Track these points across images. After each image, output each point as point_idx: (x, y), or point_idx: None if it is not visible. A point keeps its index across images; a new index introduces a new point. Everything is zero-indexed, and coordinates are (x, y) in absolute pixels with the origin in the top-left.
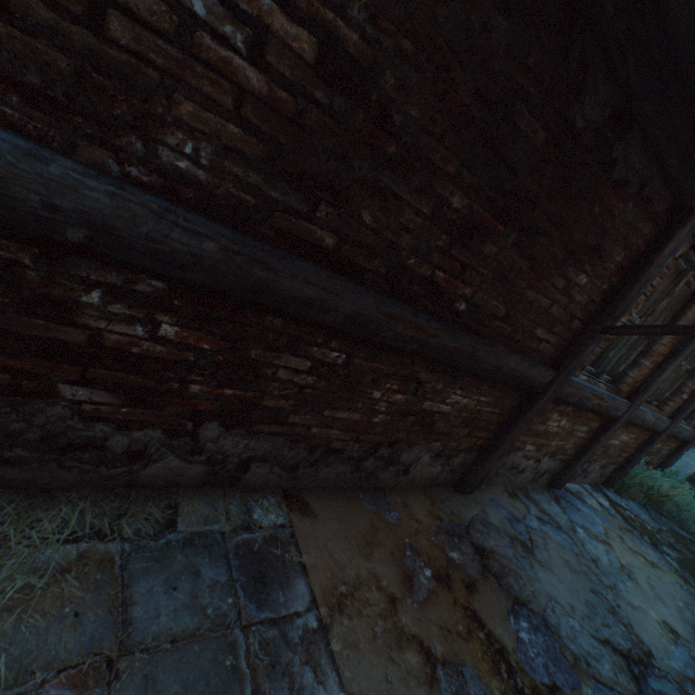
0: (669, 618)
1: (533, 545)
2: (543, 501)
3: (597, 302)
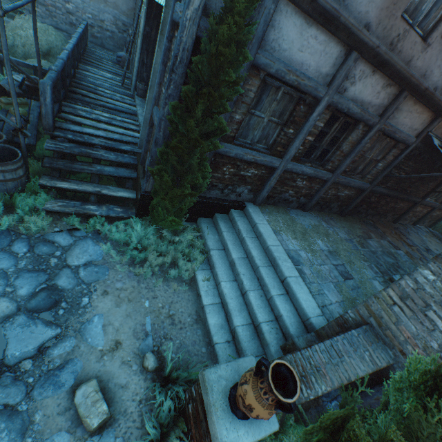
0: (437, 248)
1: (409, 233)
2: (410, 227)
3: (434, 186)
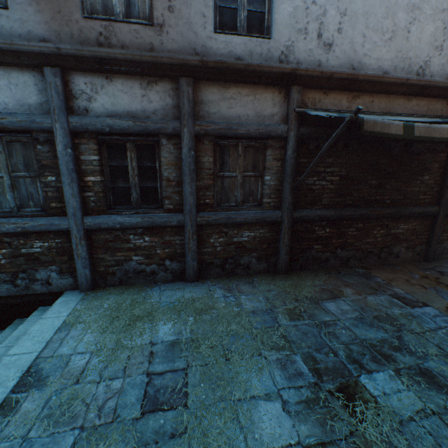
0: None
1: None
2: None
3: (439, 179)
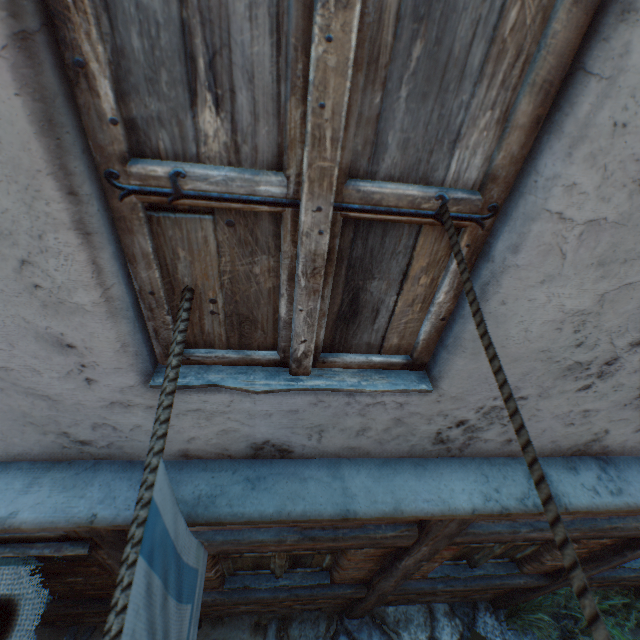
0: None
1: None
2: (302, 639)
3: None
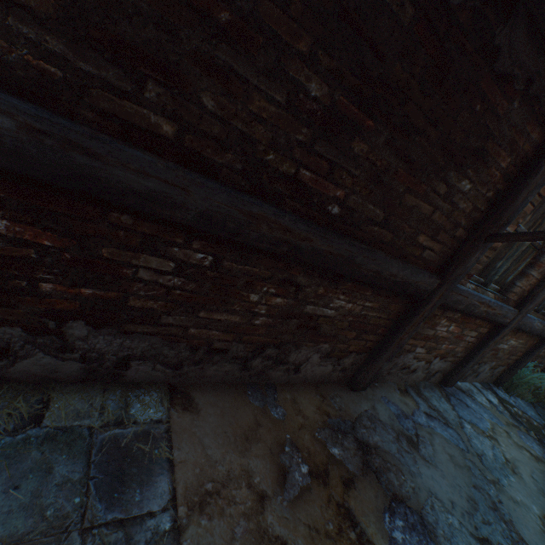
0: None
1: (419, 441)
2: (434, 398)
3: (483, 210)
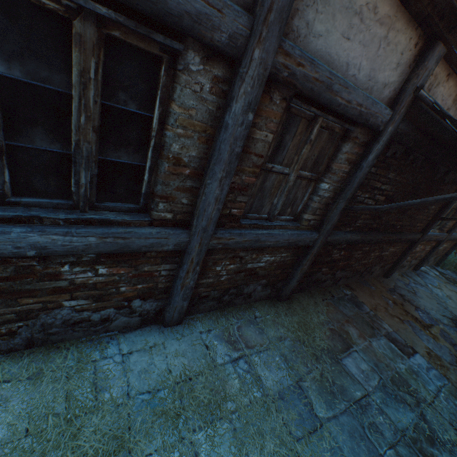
0: None
1: (415, 292)
2: (413, 276)
3: (437, 210)
